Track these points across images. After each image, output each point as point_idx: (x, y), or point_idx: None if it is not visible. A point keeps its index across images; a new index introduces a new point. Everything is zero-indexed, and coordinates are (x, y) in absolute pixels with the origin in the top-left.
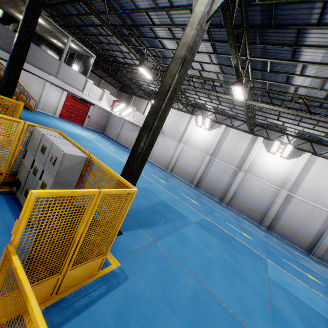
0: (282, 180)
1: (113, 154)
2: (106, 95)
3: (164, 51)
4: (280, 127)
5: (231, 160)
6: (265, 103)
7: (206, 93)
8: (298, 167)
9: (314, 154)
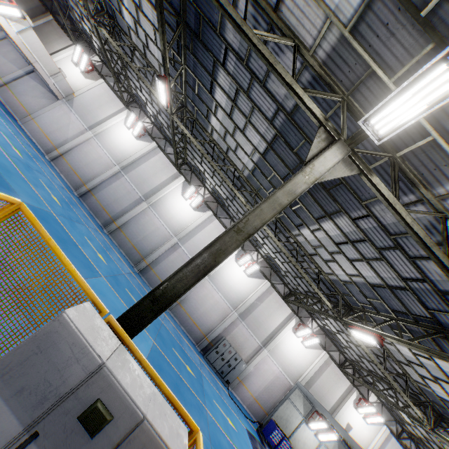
0: (179, 228)
1: None
2: None
3: None
4: (202, 175)
5: (143, 185)
6: (193, 135)
7: (140, 77)
8: (198, 221)
9: (215, 215)
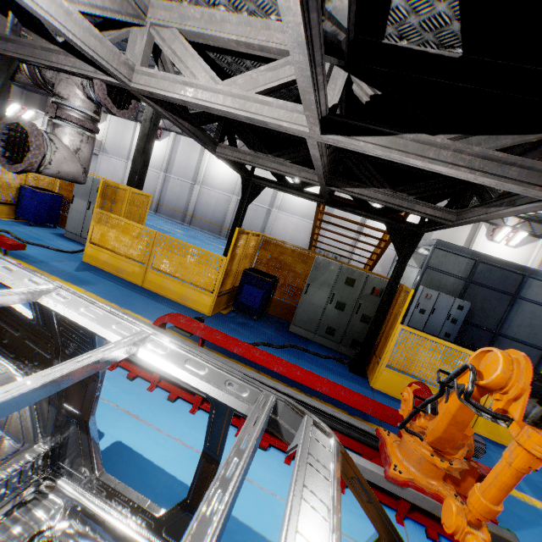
0: (233, 186)
1: None
2: None
3: None
4: None
5: (187, 173)
6: None
7: None
8: None
9: None
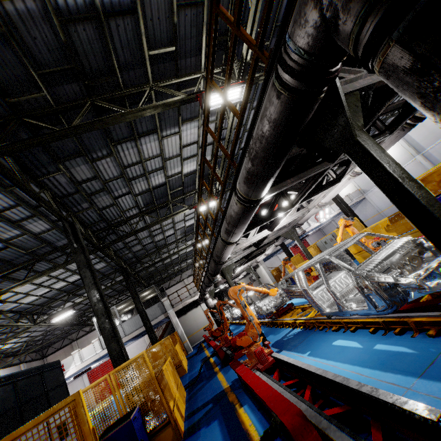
0: None
1: None
2: (308, 220)
3: None
4: None
5: (436, 133)
6: None
7: None
8: None
9: None
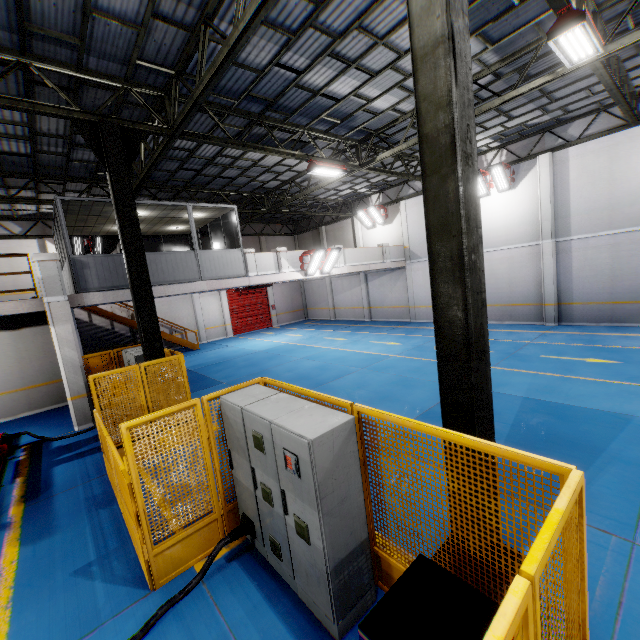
0: None
1: (348, 349)
2: (284, 256)
3: (340, 107)
4: None
5: (618, 214)
6: None
7: None
8: None
9: None
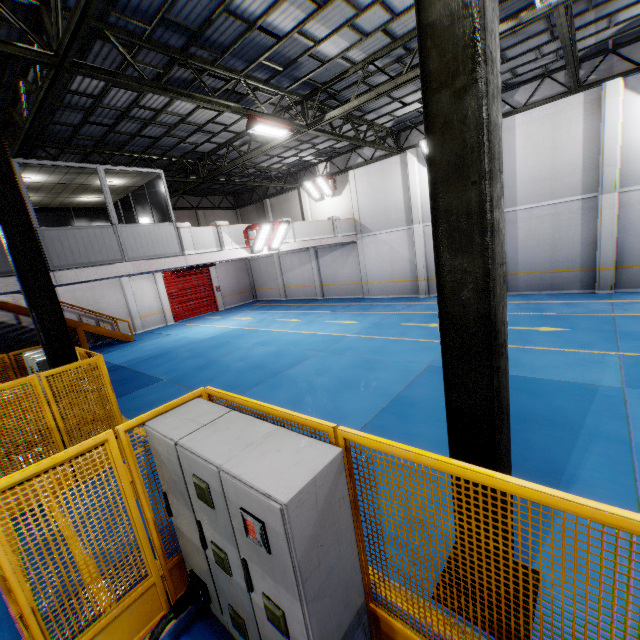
0: None
1: (303, 330)
2: (225, 231)
3: (282, 48)
4: None
5: (560, 183)
6: None
7: None
8: None
9: None
